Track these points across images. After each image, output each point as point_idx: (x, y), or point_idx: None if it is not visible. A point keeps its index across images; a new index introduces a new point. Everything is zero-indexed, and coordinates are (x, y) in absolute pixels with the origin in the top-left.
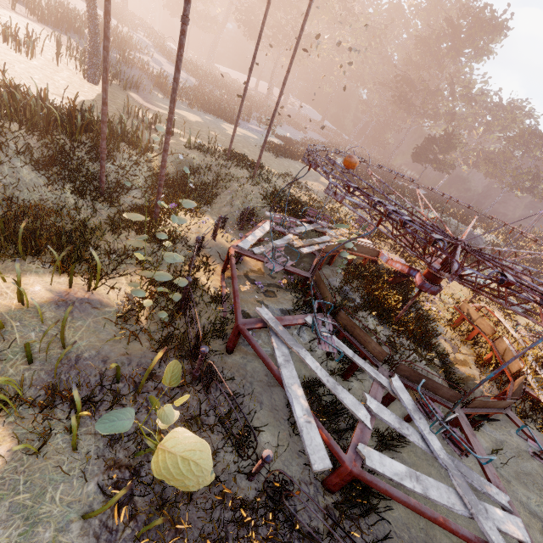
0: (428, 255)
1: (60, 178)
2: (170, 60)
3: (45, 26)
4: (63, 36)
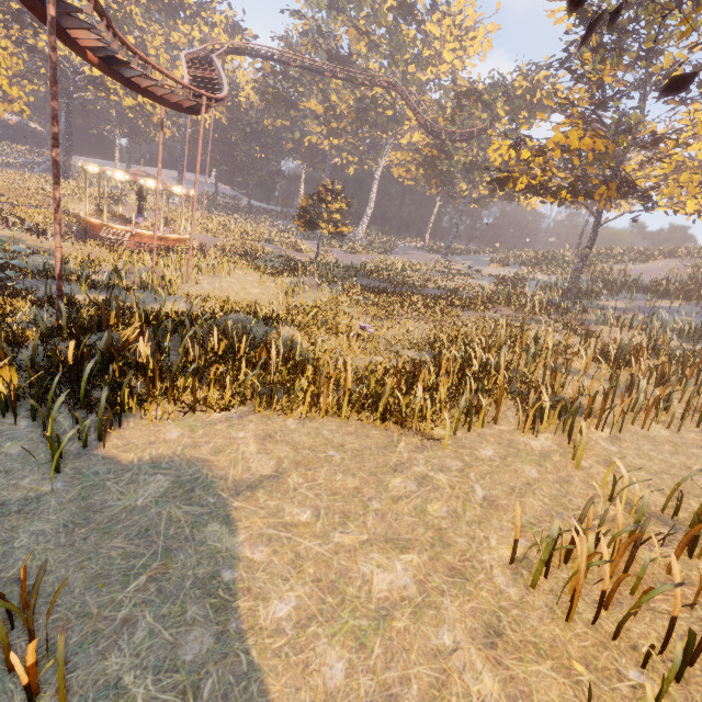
0: None
1: None
2: None
3: None
4: None
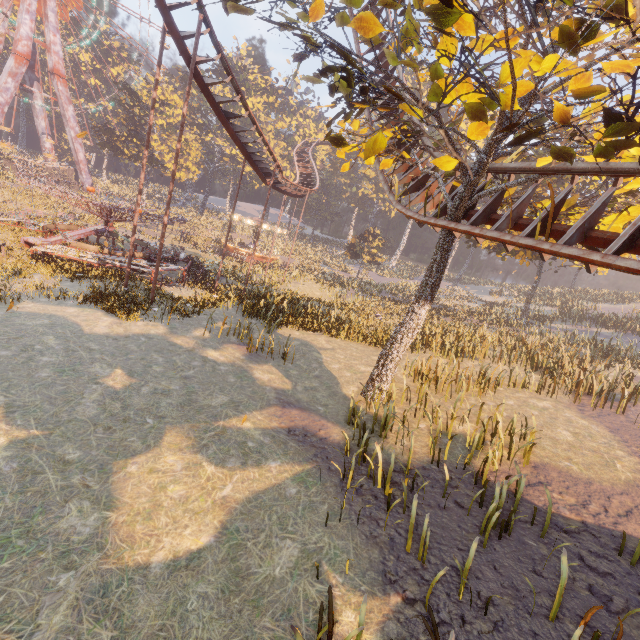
0: (110, 219)
1: None
2: None
3: None
4: None
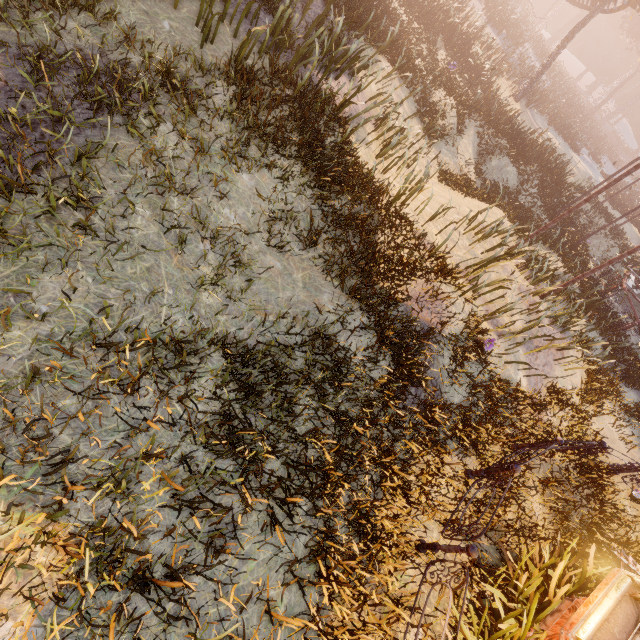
0: None
1: (544, 204)
2: (533, 49)
3: (491, 29)
4: (497, 40)
